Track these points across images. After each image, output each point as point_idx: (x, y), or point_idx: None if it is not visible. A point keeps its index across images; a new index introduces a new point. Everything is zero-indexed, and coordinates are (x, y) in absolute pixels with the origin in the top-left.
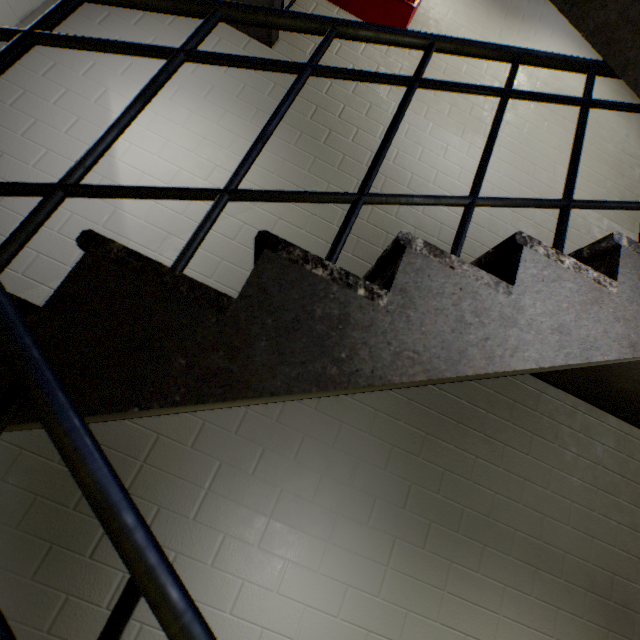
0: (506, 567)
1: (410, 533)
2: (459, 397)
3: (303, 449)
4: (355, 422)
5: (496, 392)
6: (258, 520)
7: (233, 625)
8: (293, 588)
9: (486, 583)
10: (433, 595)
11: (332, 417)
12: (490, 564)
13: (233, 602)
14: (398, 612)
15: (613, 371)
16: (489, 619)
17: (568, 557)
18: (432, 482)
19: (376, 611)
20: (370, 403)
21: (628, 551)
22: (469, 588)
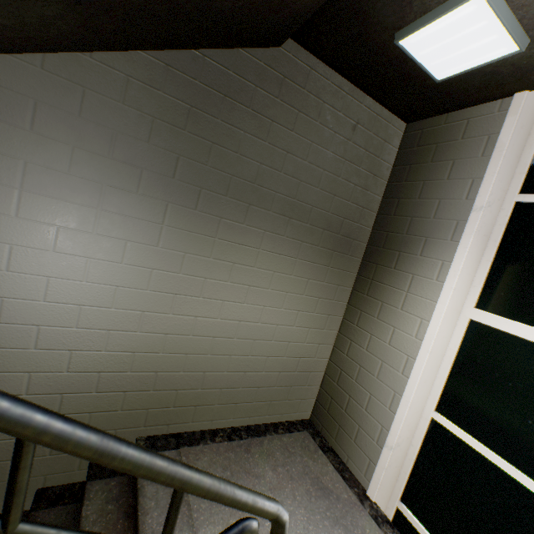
0: (267, 219)
1: (182, 199)
2: (227, 68)
3: (40, 119)
4: (103, 89)
5: (267, 65)
6: (7, 193)
7: (15, 279)
8: (71, 247)
9: (250, 231)
10: (207, 242)
11: (70, 81)
12: (254, 218)
13: (7, 263)
14: (177, 255)
15: (364, 12)
16: (252, 253)
17: (315, 210)
18: (201, 155)
19: (157, 256)
20: (118, 67)
21: (358, 204)
22: (236, 235)
